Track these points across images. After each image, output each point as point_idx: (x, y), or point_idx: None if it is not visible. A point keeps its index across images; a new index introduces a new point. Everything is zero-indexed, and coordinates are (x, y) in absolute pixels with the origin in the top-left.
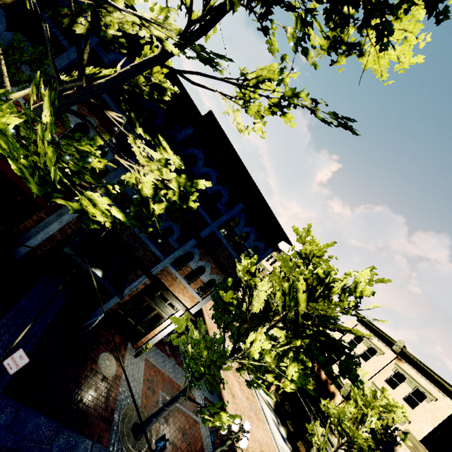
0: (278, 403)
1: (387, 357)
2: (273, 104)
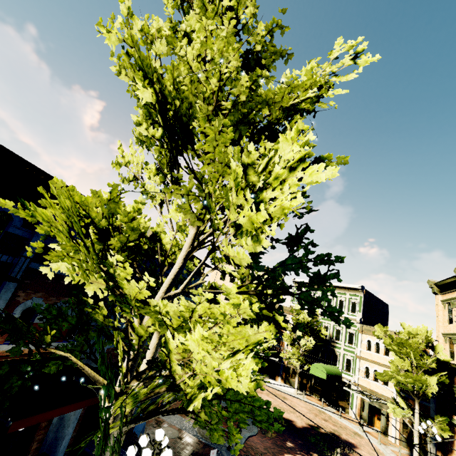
0: None
1: None
2: None
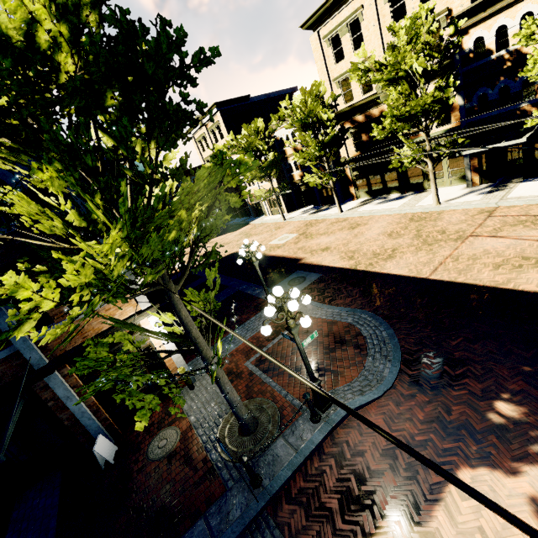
0: (368, 190)
1: (368, 3)
2: None
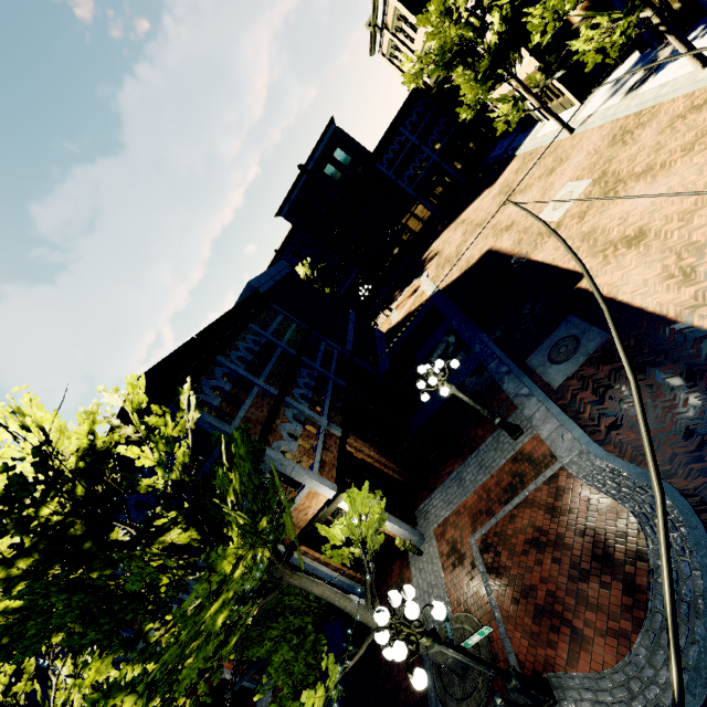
0: None
1: None
2: None
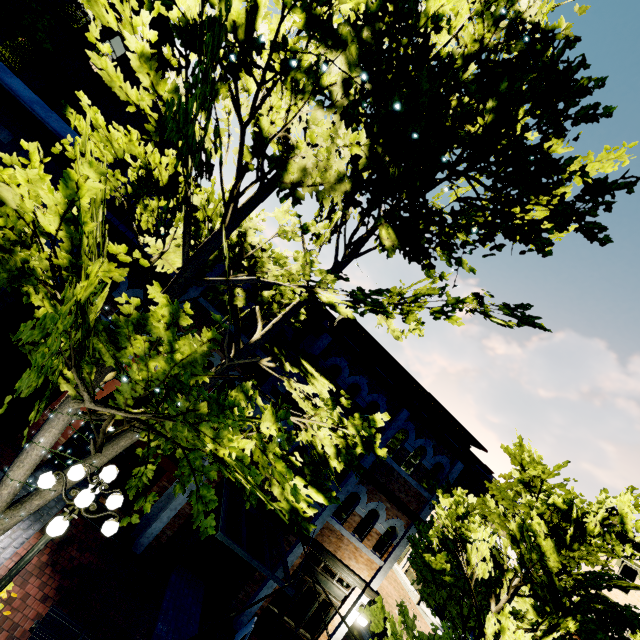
0: None
1: None
2: (435, 311)
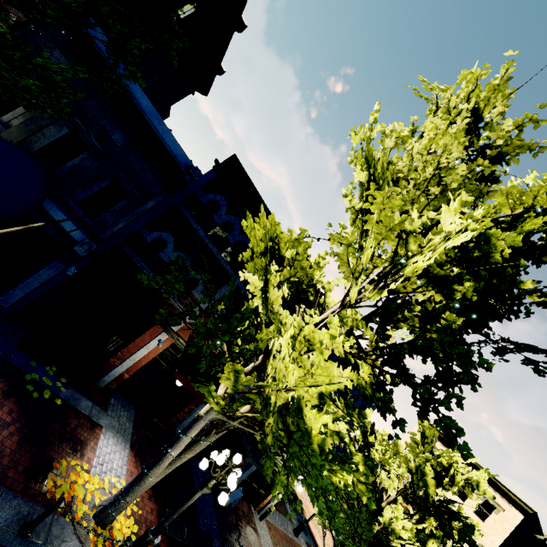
0: None
1: None
2: None
